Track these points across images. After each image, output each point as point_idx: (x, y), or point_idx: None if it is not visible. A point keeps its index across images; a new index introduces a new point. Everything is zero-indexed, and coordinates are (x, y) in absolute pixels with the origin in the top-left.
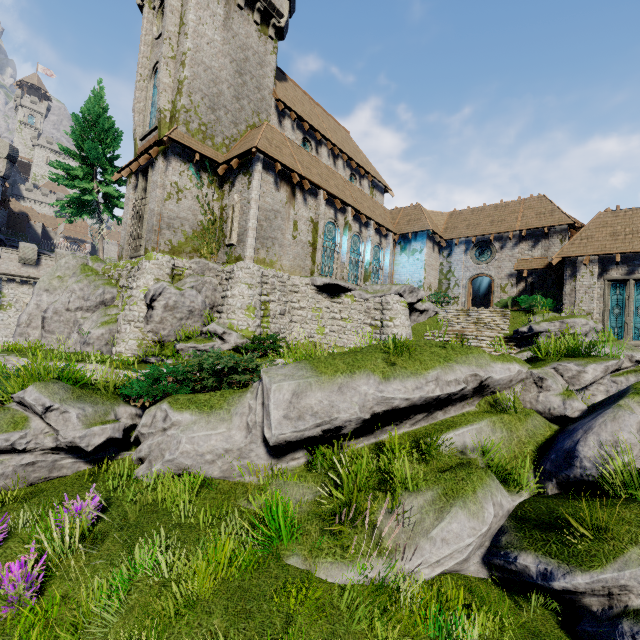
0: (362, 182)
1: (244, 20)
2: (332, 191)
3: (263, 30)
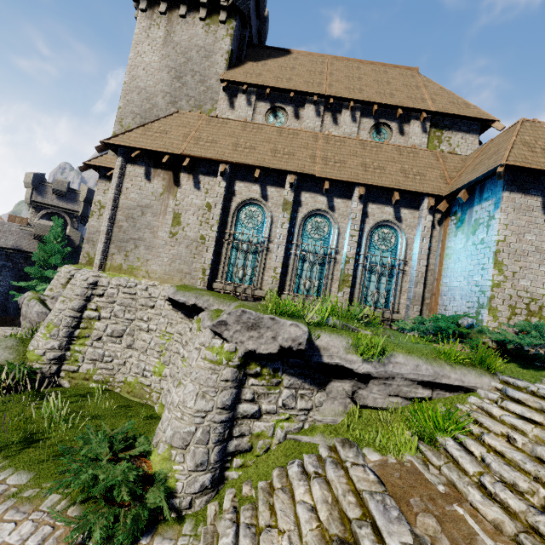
0: (407, 128)
1: (189, 26)
2: (247, 159)
3: (213, 21)
